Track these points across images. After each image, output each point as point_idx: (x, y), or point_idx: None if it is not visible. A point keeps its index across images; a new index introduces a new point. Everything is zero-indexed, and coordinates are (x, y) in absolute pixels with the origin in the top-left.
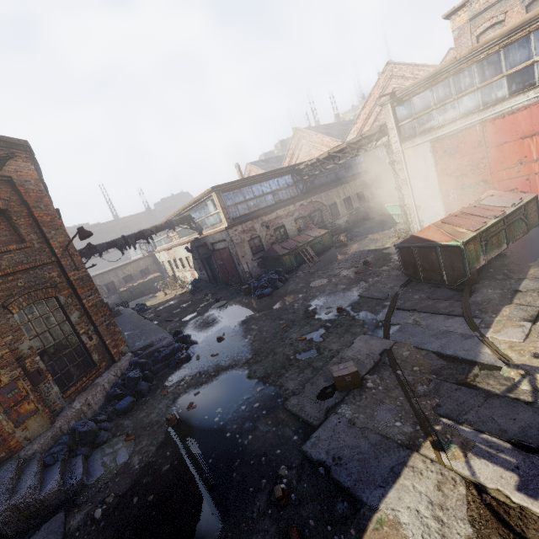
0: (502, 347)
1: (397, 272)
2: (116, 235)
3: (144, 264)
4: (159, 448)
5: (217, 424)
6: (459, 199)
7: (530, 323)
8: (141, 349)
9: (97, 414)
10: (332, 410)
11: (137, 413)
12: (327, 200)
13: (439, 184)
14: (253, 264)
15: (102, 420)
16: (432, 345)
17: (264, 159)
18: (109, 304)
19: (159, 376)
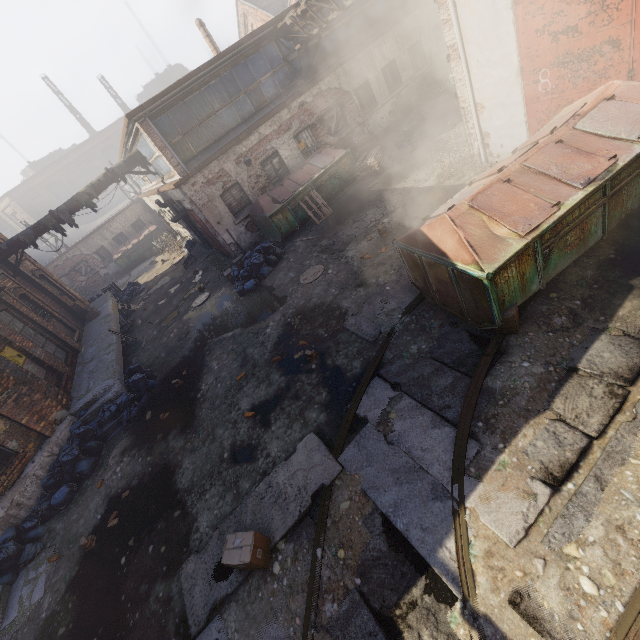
0: (475, 549)
1: None
2: (101, 163)
3: (133, 216)
4: (68, 589)
5: (121, 569)
6: (555, 88)
7: (548, 493)
8: (82, 409)
9: (27, 518)
10: (219, 607)
11: (72, 512)
12: (350, 81)
13: (519, 55)
14: (237, 229)
15: (31, 527)
16: (384, 497)
17: None
18: (111, 275)
19: (110, 441)
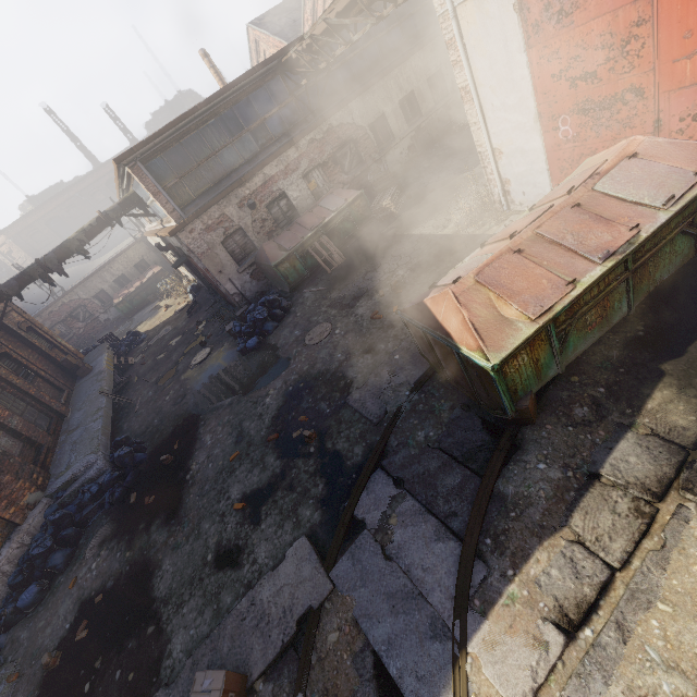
0: None
1: None
2: (105, 196)
3: (136, 256)
4: None
5: None
6: (577, 136)
7: (561, 643)
8: (60, 489)
9: None
10: None
11: (39, 617)
12: (364, 115)
13: (536, 100)
14: (241, 278)
15: None
16: (377, 630)
17: (276, 6)
18: (112, 320)
19: (89, 528)
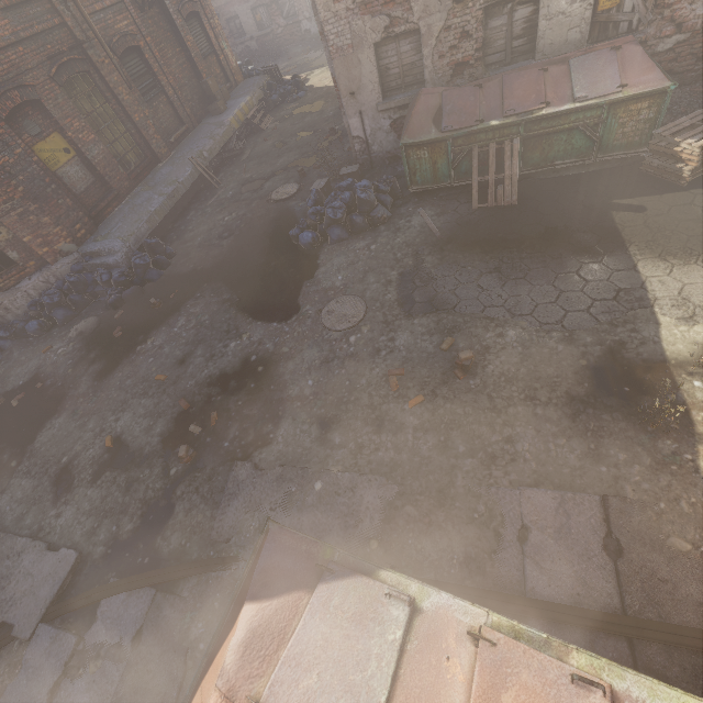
0: None
1: (375, 505)
2: None
3: None
4: None
5: None
6: None
7: None
8: (89, 254)
9: (5, 326)
10: None
11: (28, 350)
12: None
13: None
14: (378, 119)
15: (2, 337)
16: None
17: None
18: (312, 35)
19: (94, 304)
